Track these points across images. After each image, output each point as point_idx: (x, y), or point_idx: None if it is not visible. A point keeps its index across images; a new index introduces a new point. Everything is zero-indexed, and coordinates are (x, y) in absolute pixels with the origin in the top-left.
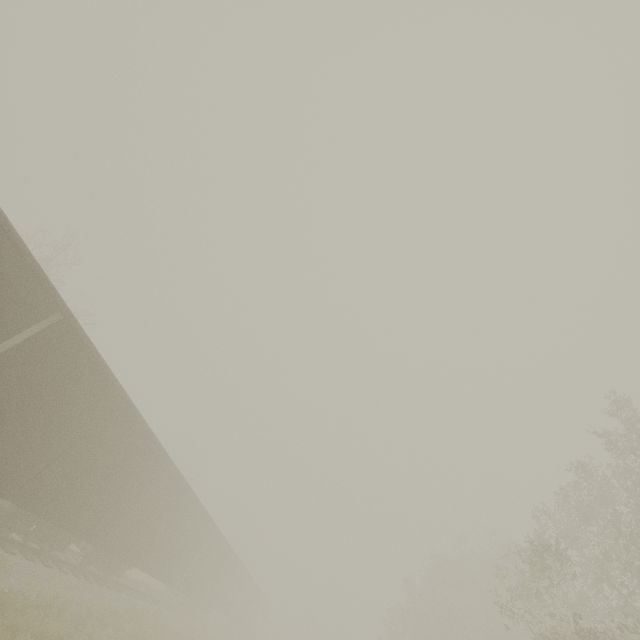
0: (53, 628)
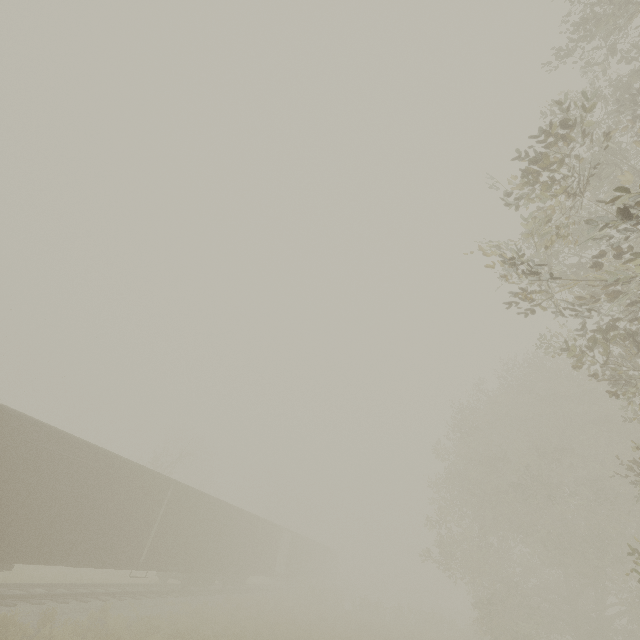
0: None
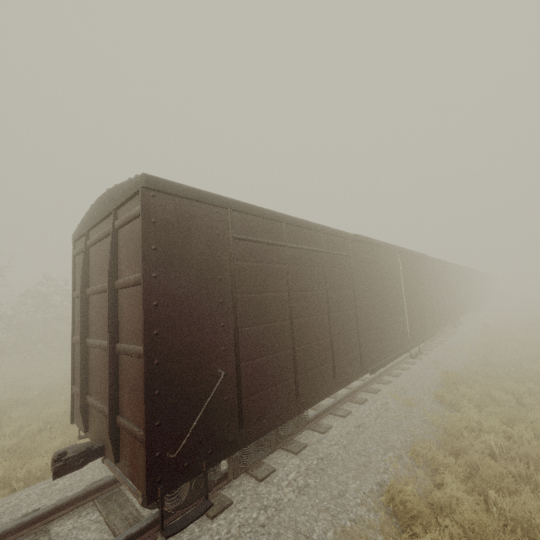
0: (515, 356)
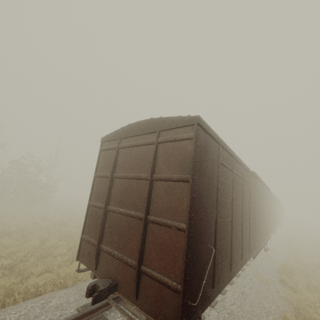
0: (315, 260)
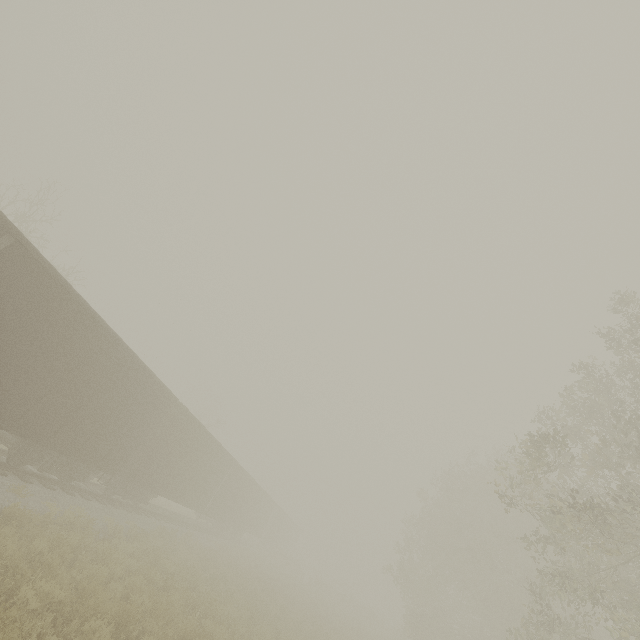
0: (73, 537)
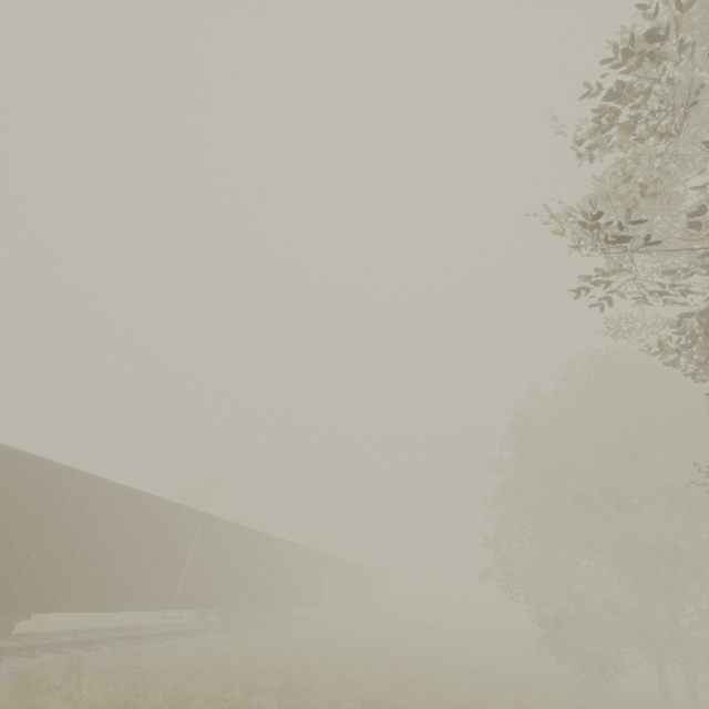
0: None
